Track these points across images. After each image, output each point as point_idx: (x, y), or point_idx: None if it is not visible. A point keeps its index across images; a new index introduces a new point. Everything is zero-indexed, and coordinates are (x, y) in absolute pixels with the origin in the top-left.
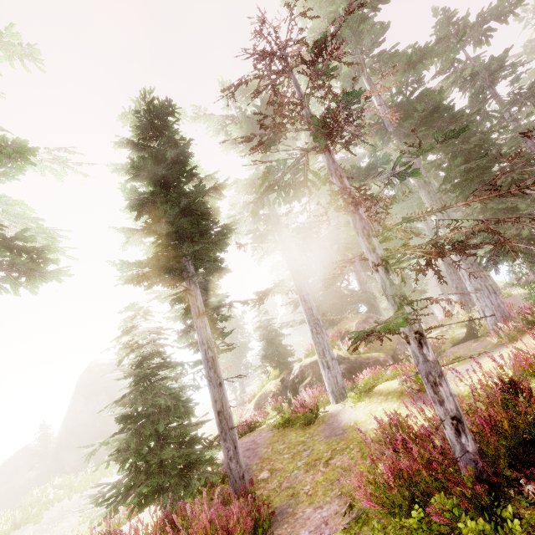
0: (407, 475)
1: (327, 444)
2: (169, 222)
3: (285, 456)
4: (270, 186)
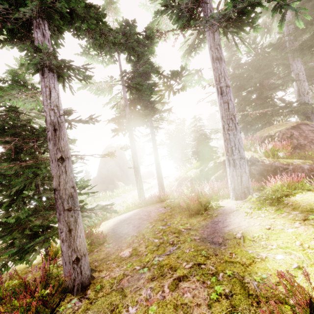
0: None
1: (195, 250)
2: None
3: (155, 240)
4: None
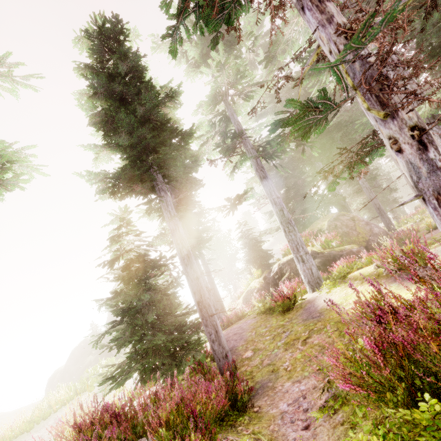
0: (403, 350)
1: (304, 326)
2: (129, 133)
3: (267, 337)
4: (183, 4)
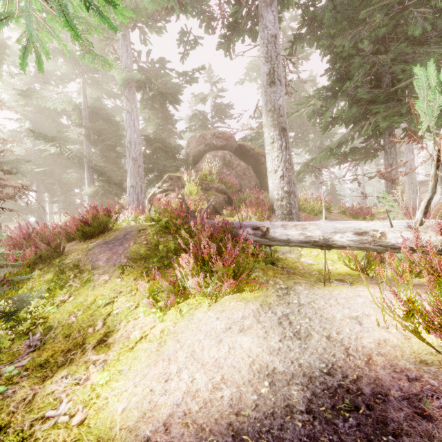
0: None
1: None
2: None
3: None
4: None
